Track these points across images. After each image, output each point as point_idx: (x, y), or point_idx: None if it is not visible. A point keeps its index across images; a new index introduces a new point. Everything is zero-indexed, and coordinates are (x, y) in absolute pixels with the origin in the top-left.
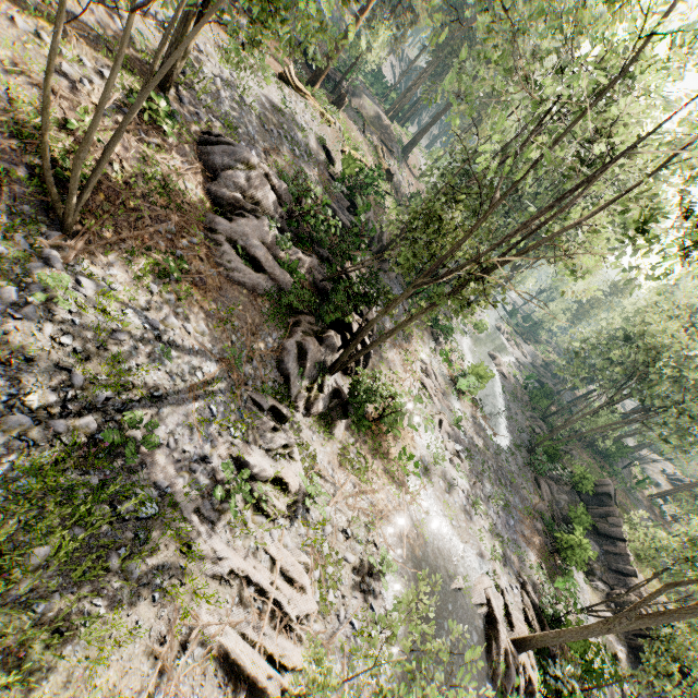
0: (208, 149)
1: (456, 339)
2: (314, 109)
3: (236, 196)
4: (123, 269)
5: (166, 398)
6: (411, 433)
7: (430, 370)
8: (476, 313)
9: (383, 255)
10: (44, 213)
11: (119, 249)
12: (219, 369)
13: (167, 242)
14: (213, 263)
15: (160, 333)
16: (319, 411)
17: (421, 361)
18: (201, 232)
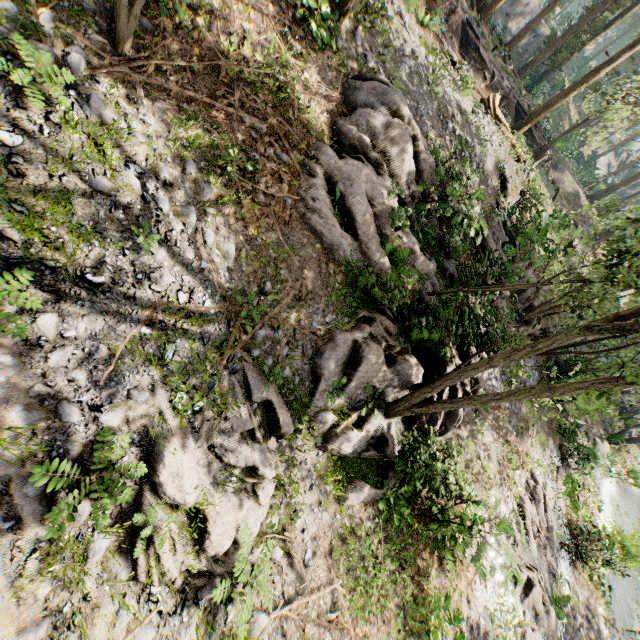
0: (357, 84)
1: (593, 474)
2: (506, 138)
3: (362, 138)
4: (166, 127)
5: (104, 293)
6: (472, 572)
7: (540, 493)
8: (632, 457)
9: (528, 315)
10: (107, 20)
11: (177, 106)
12: (219, 308)
13: (247, 139)
14: (294, 192)
15: (163, 217)
16: (341, 452)
17: (530, 473)
18: (298, 154)
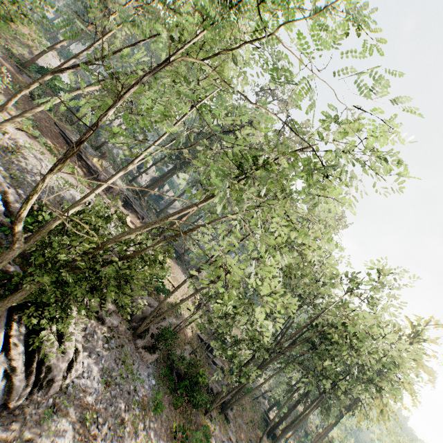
0: None
1: None
2: None
3: None
4: None
5: None
6: None
7: None
8: None
9: (139, 329)
10: None
11: None
12: None
13: None
14: None
15: None
16: None
17: None
18: None
